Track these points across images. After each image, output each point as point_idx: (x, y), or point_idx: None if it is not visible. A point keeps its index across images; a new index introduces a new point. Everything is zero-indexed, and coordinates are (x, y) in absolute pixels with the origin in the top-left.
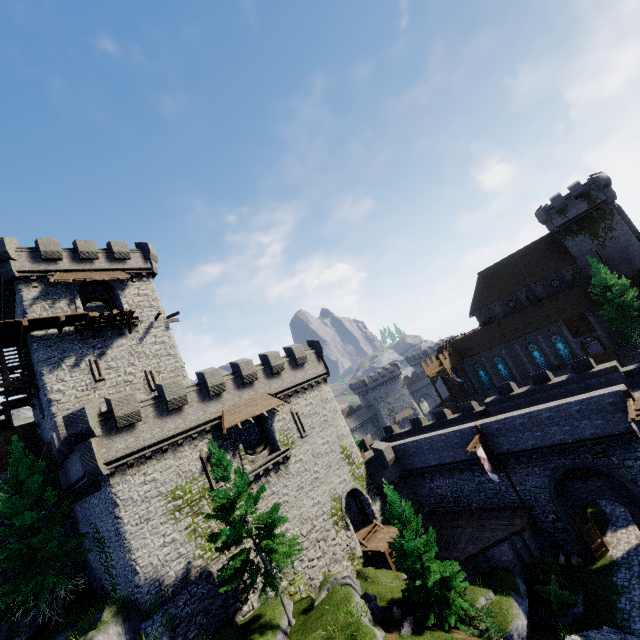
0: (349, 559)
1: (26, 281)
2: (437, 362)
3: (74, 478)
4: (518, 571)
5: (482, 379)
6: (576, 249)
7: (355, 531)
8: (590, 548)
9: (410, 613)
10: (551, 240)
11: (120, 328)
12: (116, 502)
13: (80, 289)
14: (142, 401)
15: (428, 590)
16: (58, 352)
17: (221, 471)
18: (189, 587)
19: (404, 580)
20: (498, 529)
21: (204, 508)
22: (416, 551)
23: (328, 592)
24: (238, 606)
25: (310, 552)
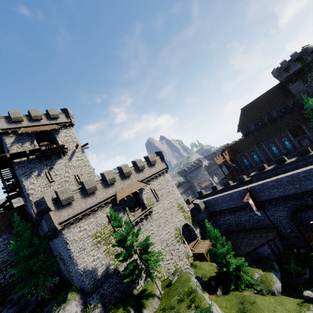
0: (186, 258)
1: (6, 134)
2: (222, 157)
3: (45, 231)
4: (273, 258)
5: (245, 163)
6: (295, 90)
7: (188, 244)
8: (310, 244)
9: (220, 283)
10: (280, 86)
11: (59, 154)
12: (67, 242)
13: (35, 136)
14: (73, 190)
15: (229, 272)
16: (28, 169)
17: (118, 223)
18: (109, 279)
19: (215, 267)
20: (261, 238)
21: (112, 240)
22: (221, 254)
23: (178, 276)
24: (134, 286)
25: (167, 256)
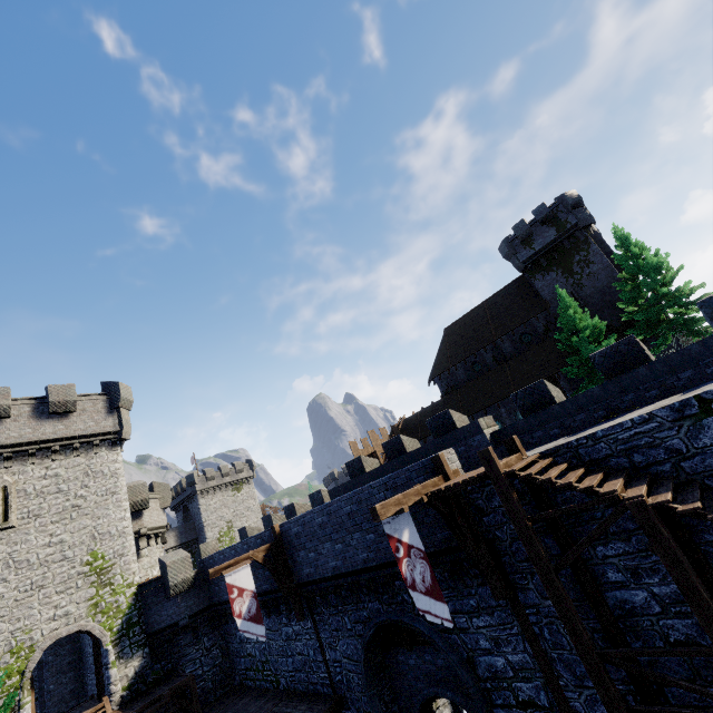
0: None
1: None
2: None
3: None
4: None
5: None
6: (548, 291)
7: None
8: None
9: None
10: (523, 283)
11: None
12: None
13: None
14: None
15: None
16: None
17: None
18: None
19: None
20: None
21: None
22: None
23: None
24: None
25: None
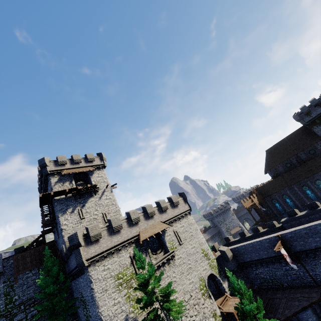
0: (213, 317)
1: (52, 175)
2: (250, 200)
3: (72, 268)
4: None
5: (278, 208)
6: (320, 132)
7: (215, 300)
8: None
9: None
10: (305, 129)
11: (91, 193)
12: (91, 280)
13: (74, 176)
14: (102, 228)
15: None
16: (65, 206)
17: (140, 263)
18: None
19: None
20: (302, 300)
21: (133, 284)
22: (252, 312)
23: None
24: None
25: (190, 311)
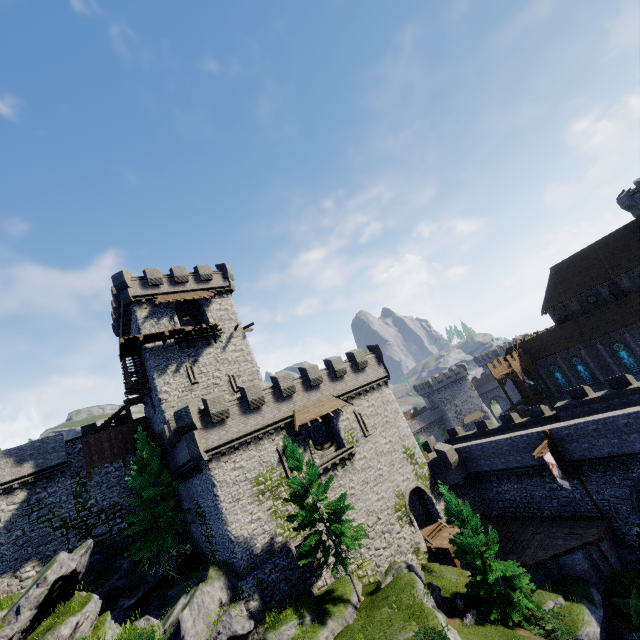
0: (414, 553)
1: (139, 304)
2: (506, 363)
3: (181, 462)
4: (594, 582)
5: (559, 381)
6: None
7: (420, 528)
8: None
9: (474, 607)
10: (638, 227)
11: (208, 339)
12: (214, 483)
13: (176, 307)
14: (229, 401)
15: (491, 586)
16: (164, 360)
17: (295, 462)
18: (273, 558)
19: (468, 576)
20: (571, 537)
21: (282, 494)
22: (478, 548)
23: (393, 577)
24: (314, 580)
25: (376, 542)
